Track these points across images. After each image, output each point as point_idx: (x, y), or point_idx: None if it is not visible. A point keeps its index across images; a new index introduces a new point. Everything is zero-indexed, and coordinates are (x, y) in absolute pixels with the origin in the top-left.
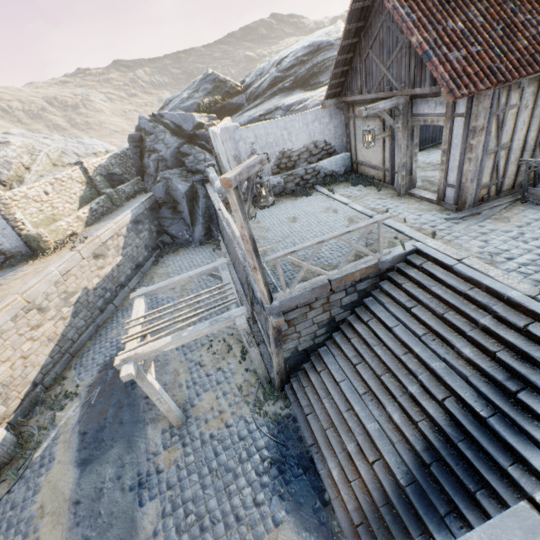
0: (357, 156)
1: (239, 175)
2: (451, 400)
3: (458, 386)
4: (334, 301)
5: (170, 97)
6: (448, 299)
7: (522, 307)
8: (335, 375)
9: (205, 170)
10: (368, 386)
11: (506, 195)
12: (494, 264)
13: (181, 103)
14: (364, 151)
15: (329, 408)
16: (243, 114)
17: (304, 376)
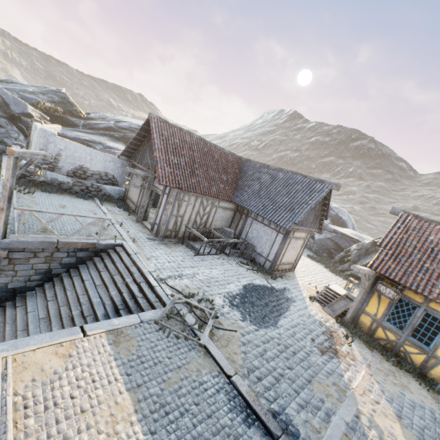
0: (128, 193)
1: (23, 153)
2: (92, 316)
3: (99, 309)
4: (57, 257)
5: (15, 80)
6: (120, 268)
7: (144, 275)
8: (29, 308)
9: (11, 145)
10: (49, 314)
11: (180, 239)
12: (149, 259)
13: (23, 91)
14: (132, 192)
15: (8, 330)
16: (75, 131)
17: (1, 311)
